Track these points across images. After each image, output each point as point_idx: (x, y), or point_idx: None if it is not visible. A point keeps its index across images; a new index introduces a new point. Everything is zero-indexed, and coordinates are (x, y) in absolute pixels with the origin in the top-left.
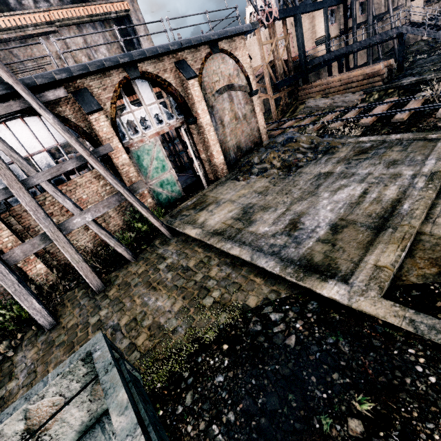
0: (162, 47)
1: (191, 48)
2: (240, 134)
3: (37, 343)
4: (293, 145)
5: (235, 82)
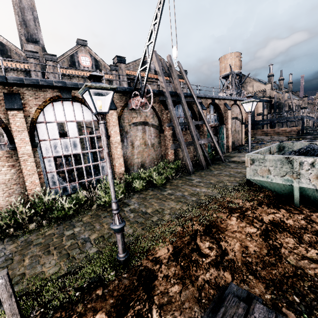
0: (225, 97)
1: (229, 100)
2: (235, 138)
3: (192, 176)
4: (265, 145)
5: (238, 116)
